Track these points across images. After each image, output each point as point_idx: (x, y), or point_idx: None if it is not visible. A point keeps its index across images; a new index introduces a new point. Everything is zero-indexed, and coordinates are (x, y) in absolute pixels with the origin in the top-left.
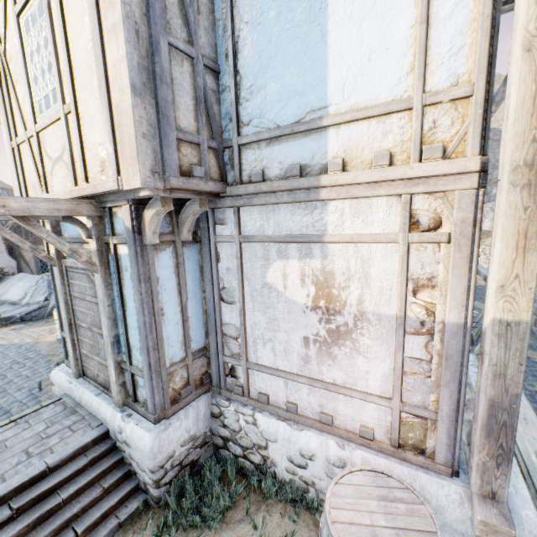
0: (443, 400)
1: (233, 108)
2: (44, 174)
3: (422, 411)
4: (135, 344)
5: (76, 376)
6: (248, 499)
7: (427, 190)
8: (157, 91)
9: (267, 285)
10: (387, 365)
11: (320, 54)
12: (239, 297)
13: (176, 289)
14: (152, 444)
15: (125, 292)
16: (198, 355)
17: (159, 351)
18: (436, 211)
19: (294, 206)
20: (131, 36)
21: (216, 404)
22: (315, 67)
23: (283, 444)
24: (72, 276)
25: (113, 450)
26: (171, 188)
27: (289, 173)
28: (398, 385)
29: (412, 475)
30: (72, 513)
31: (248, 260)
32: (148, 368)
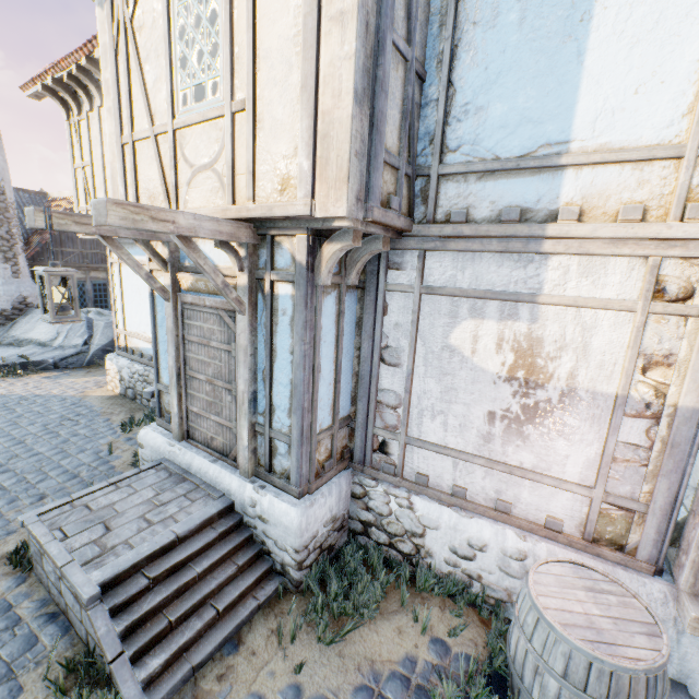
0: (659, 492)
1: (439, 128)
2: (176, 183)
3: (630, 503)
4: (281, 404)
5: (179, 438)
6: (399, 591)
7: (684, 255)
8: (375, 100)
9: (448, 348)
10: (593, 450)
11: (570, 77)
12: (408, 359)
13: (334, 342)
14: (300, 520)
15: (276, 340)
16: (343, 424)
17: (313, 414)
18: (690, 279)
19: (503, 257)
20: (361, 29)
21: (359, 483)
22: (561, 92)
23: (446, 532)
24: (191, 315)
25: (240, 526)
26: (372, 220)
27: (505, 216)
28: (604, 473)
29: (608, 571)
30: (210, 589)
31: (428, 316)
32: (299, 433)
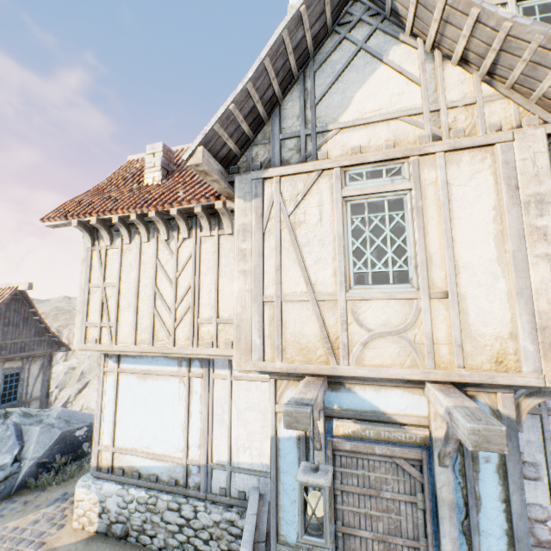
0: None
1: None
2: (347, 342)
3: None
4: None
5: None
6: None
7: None
8: None
9: None
10: None
11: None
12: (550, 473)
13: None
14: None
15: (479, 488)
16: None
17: None
18: None
19: None
20: None
21: None
22: None
23: None
24: (347, 462)
25: None
26: None
27: None
28: None
29: None
30: None
31: None
32: None
